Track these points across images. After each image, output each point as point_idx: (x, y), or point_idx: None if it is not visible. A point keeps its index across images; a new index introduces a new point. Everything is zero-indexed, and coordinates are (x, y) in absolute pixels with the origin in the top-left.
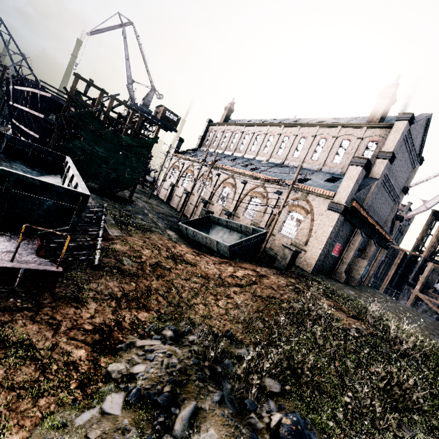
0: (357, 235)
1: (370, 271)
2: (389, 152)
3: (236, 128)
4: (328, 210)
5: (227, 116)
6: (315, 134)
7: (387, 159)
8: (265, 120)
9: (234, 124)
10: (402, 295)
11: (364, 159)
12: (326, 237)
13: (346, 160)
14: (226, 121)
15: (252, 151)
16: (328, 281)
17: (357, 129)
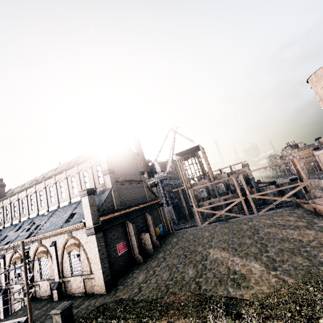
0: (129, 225)
1: (164, 225)
2: (106, 169)
3: (11, 199)
4: (88, 237)
5: (0, 192)
6: (66, 177)
7: (108, 174)
8: (35, 178)
9: (7, 197)
10: (194, 214)
11: (85, 190)
12: (98, 257)
13: (92, 183)
14: (2, 196)
15: (33, 210)
16: (123, 284)
17: (86, 163)
